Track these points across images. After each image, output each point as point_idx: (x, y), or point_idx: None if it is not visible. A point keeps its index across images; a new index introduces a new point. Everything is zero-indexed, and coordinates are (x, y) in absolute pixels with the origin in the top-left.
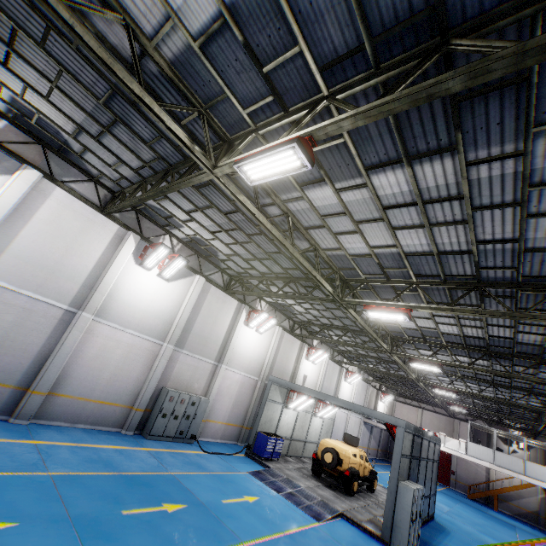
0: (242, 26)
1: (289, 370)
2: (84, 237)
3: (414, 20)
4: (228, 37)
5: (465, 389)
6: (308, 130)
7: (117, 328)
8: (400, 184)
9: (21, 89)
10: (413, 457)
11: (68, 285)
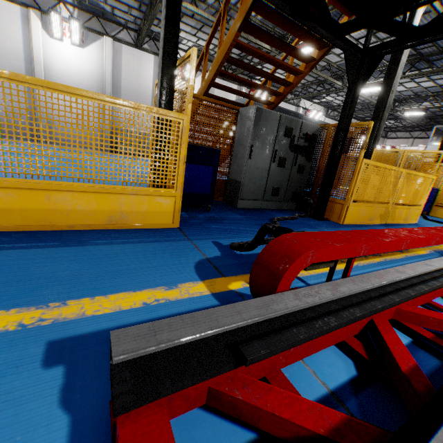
0: None
1: None
2: (4, 24)
3: None
4: None
5: (418, 86)
6: None
7: None
8: None
9: None
10: None
11: (17, 63)
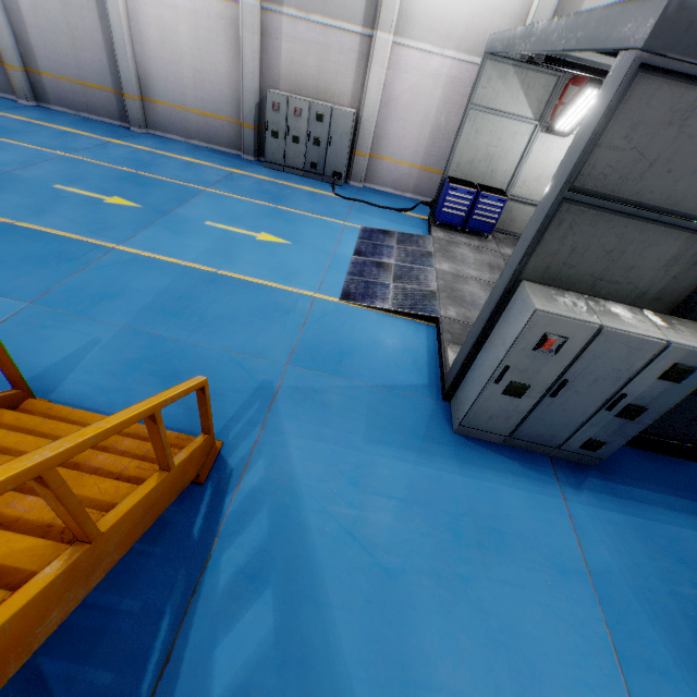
0: None
1: None
2: None
3: None
4: None
5: None
6: None
7: None
8: None
9: None
10: None
11: None
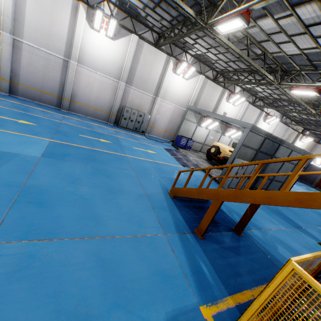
0: None
1: (211, 107)
2: (56, 11)
3: None
4: None
5: None
6: None
7: (91, 71)
8: None
9: None
10: (261, 151)
11: (59, 44)
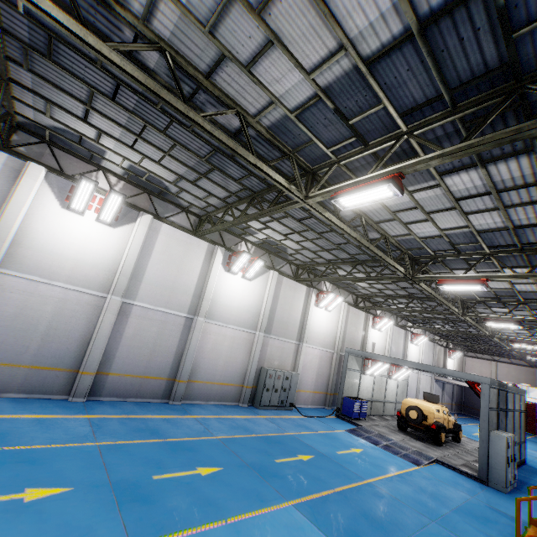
0: (333, 98)
1: (359, 340)
2: (187, 258)
3: (489, 75)
4: (320, 106)
5: None
6: (396, 167)
7: (221, 326)
8: (473, 181)
9: (139, 159)
10: (499, 409)
11: (184, 298)
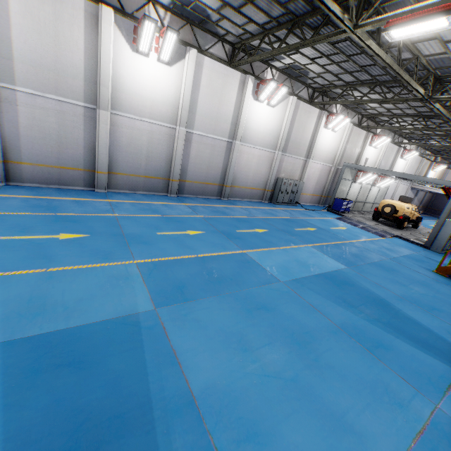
0: None
1: (354, 156)
2: (225, 90)
3: None
4: None
5: None
6: None
7: (251, 147)
8: None
9: None
10: None
11: (225, 126)
